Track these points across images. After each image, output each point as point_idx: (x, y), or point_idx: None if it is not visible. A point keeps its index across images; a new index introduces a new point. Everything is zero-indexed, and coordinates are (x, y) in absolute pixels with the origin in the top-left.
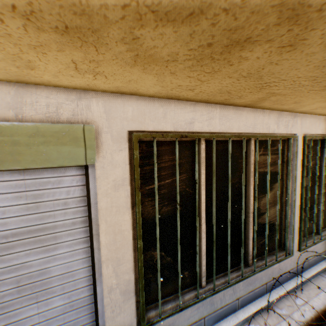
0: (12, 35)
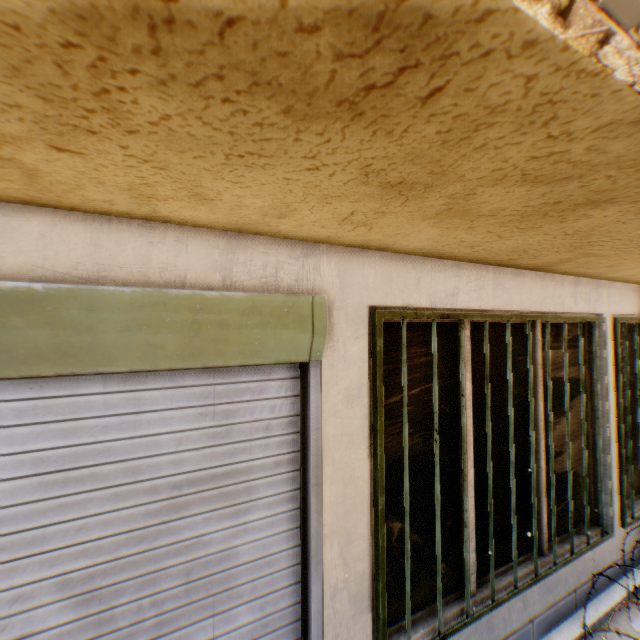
0: (320, 186)
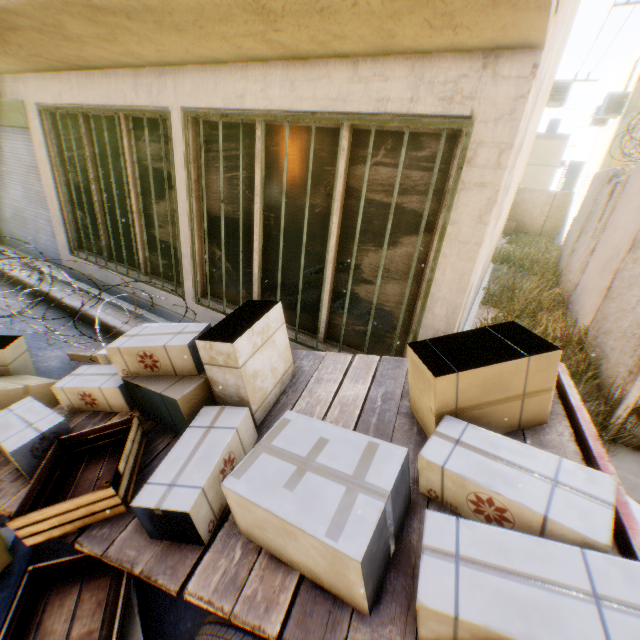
0: None
